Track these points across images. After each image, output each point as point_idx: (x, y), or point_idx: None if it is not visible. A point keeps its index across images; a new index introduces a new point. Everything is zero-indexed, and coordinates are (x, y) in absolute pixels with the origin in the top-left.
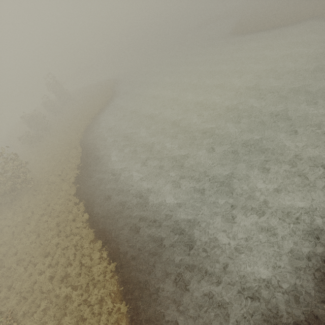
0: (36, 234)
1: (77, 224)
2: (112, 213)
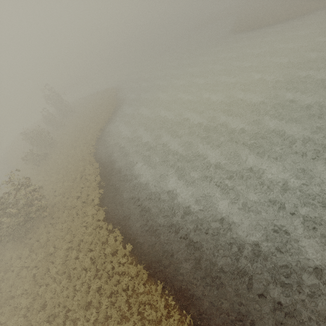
0: (66, 276)
1: (120, 259)
2: (162, 240)
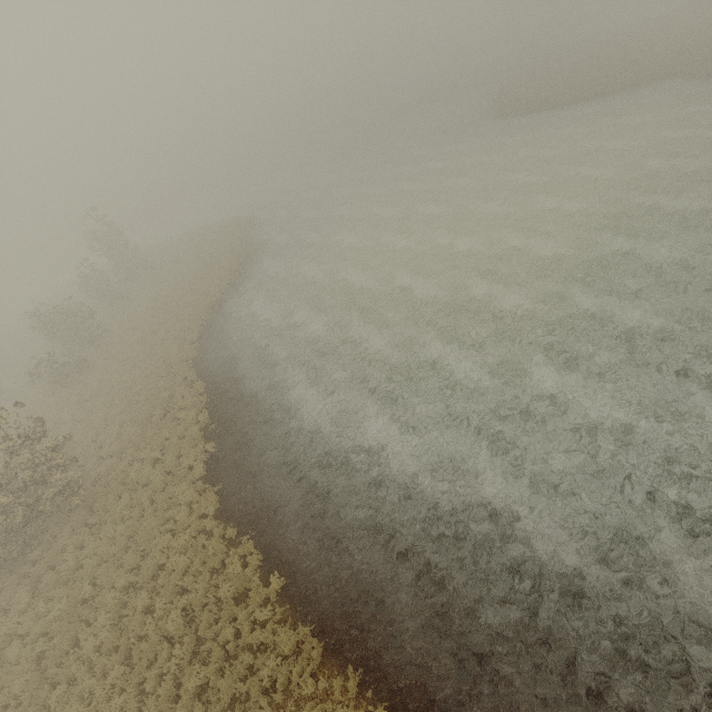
0: (120, 657)
1: (254, 612)
2: (354, 563)
